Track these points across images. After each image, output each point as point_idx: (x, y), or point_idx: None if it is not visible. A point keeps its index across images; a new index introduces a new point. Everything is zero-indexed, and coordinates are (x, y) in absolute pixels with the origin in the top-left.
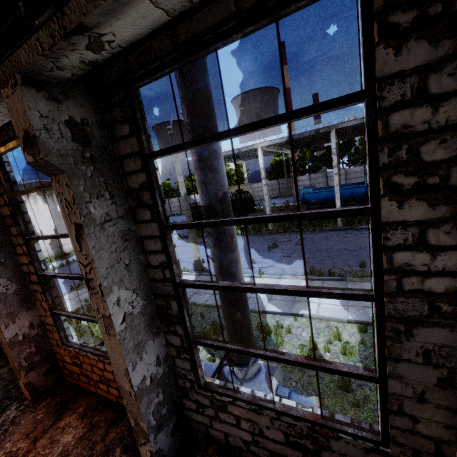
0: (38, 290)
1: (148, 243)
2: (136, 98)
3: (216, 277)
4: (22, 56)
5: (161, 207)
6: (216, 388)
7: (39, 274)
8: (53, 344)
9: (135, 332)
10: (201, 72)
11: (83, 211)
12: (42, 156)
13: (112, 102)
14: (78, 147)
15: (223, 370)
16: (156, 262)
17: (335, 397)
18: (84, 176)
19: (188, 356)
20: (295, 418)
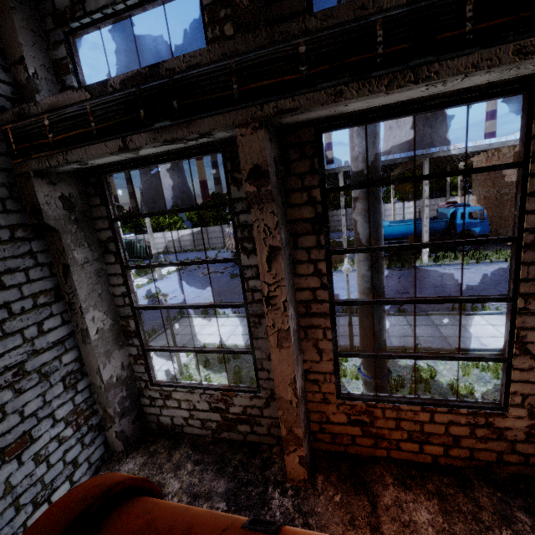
0: (323, 324)
1: None
2: None
3: None
4: None
5: None
6: None
7: (336, 302)
8: (313, 400)
9: None
10: None
11: None
12: None
13: None
14: None
15: None
16: None
17: None
18: None
19: None
20: None
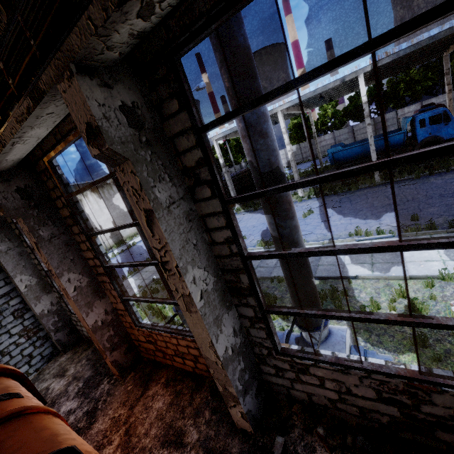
0: (106, 280)
1: (210, 220)
2: (180, 68)
3: (276, 247)
4: (74, 41)
5: (220, 182)
6: (295, 352)
7: (105, 266)
8: (127, 326)
9: (212, 307)
10: (239, 25)
11: (150, 197)
12: (108, 145)
13: (156, 79)
14: (134, 132)
15: (290, 337)
16: (220, 238)
17: (411, 353)
18: (145, 161)
19: (263, 325)
20: (388, 376)
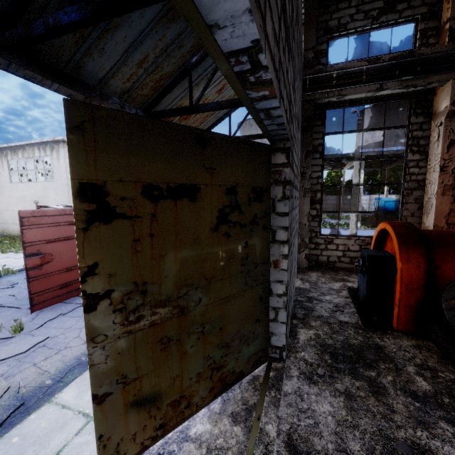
0: (454, 194)
1: None
2: None
3: None
4: None
5: None
6: None
7: None
8: None
9: None
10: None
11: None
12: None
13: None
14: None
15: None
16: None
17: None
18: None
19: None
20: None
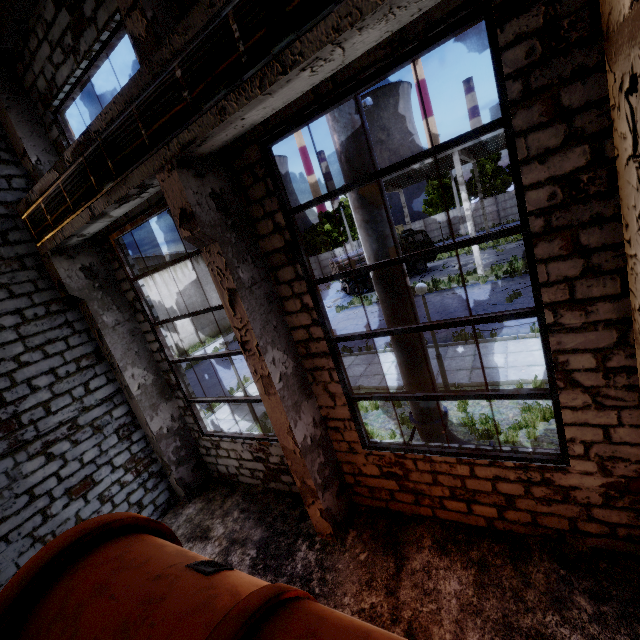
0: (326, 365)
1: None
2: None
3: None
4: None
5: None
6: None
7: (332, 338)
8: (340, 450)
9: None
10: None
11: None
12: None
13: None
14: None
15: None
16: None
17: None
18: None
19: None
20: None
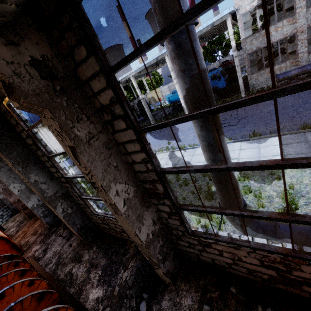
0: None
1: None
2: None
3: None
4: None
5: None
6: None
7: None
8: None
9: (25, 194)
10: None
11: None
12: None
13: None
14: None
15: None
16: None
17: None
18: None
19: None
20: None
